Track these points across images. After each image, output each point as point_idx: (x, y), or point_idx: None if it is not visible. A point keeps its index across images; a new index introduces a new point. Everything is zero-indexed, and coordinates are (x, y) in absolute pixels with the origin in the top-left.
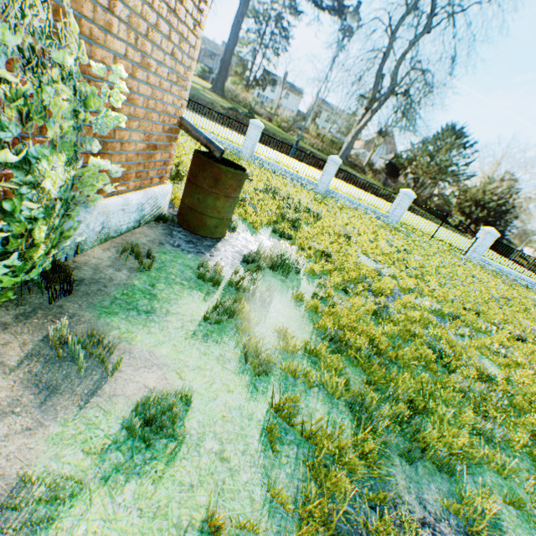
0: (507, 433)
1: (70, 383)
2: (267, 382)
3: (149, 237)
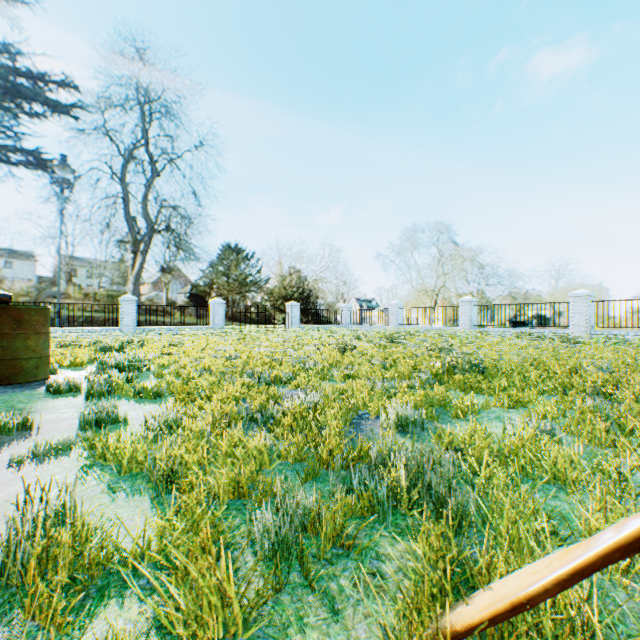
0: (318, 364)
1: (10, 438)
2: (166, 399)
3: None
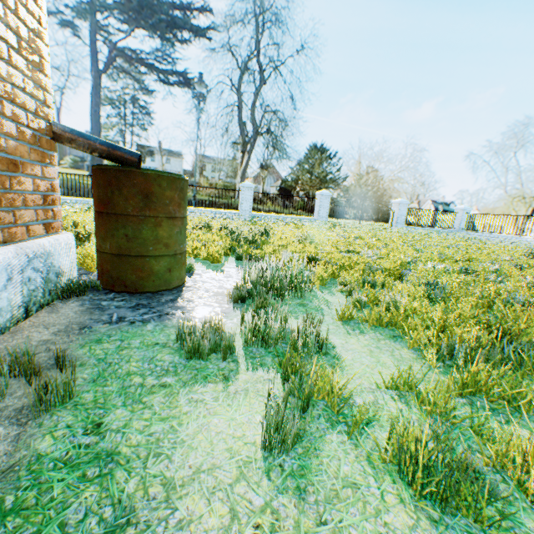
0: None
1: None
2: None
3: (55, 326)
